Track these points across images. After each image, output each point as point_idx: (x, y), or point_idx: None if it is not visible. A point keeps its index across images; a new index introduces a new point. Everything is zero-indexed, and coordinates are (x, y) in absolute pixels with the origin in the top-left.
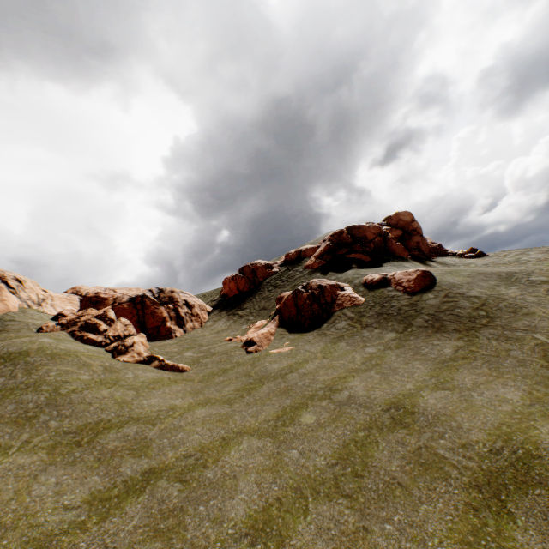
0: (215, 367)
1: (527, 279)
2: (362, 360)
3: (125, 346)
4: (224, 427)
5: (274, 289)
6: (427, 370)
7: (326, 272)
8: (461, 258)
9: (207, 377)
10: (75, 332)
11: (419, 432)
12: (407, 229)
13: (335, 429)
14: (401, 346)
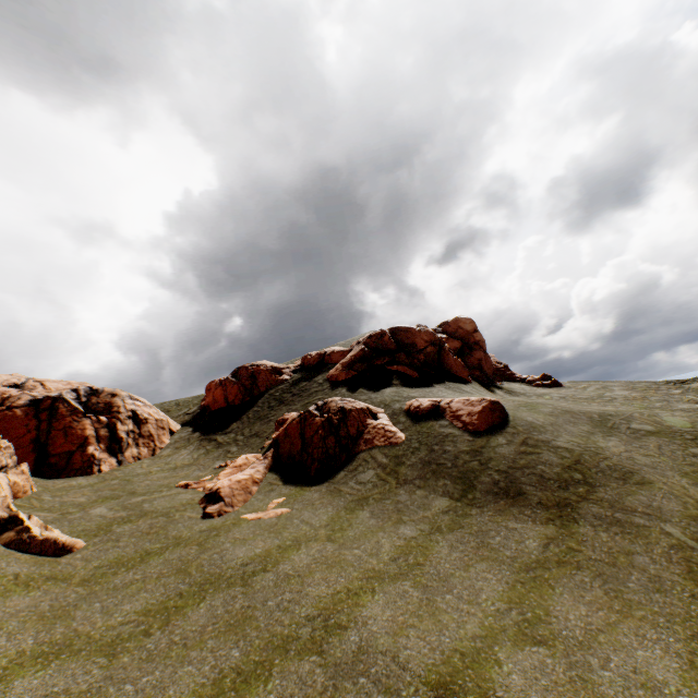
0: (132, 546)
1: (627, 426)
2: (392, 552)
3: None
4: None
5: (279, 405)
6: (502, 585)
7: (355, 388)
8: (532, 386)
9: (102, 572)
10: None
11: None
12: (467, 340)
13: None
14: (458, 526)
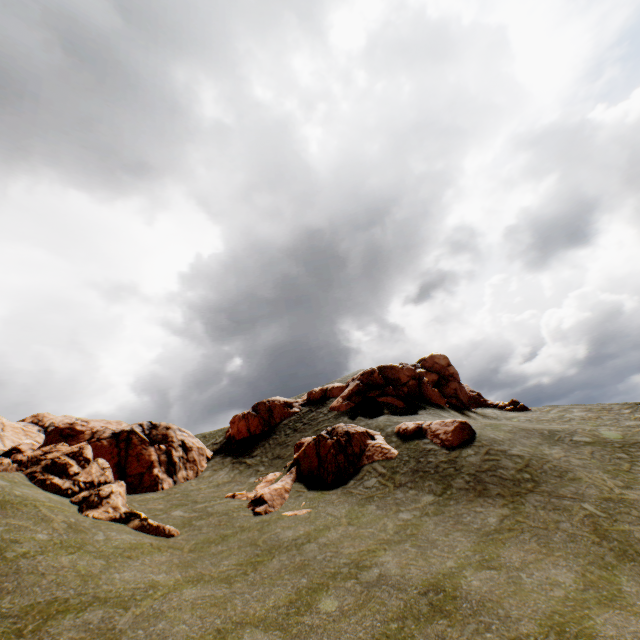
0: (212, 532)
1: (570, 438)
2: (395, 529)
3: (100, 497)
4: (220, 615)
5: (293, 433)
6: (470, 543)
7: (354, 416)
8: (503, 411)
9: (200, 545)
10: (36, 473)
11: (463, 623)
12: (443, 373)
13: (363, 619)
14: (440, 512)
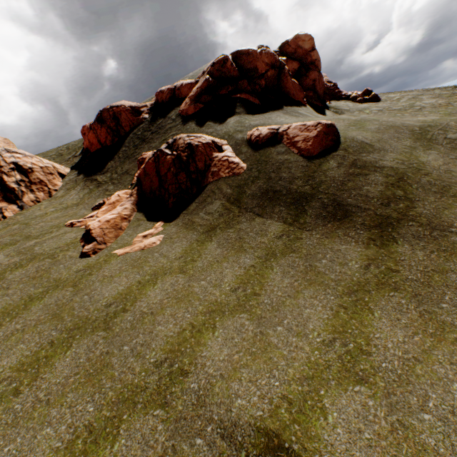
0: (18, 293)
1: (444, 136)
2: (233, 282)
3: None
4: None
5: (141, 144)
6: (327, 312)
7: (203, 121)
8: (355, 102)
9: None
10: None
11: None
12: (304, 61)
13: None
14: (290, 251)
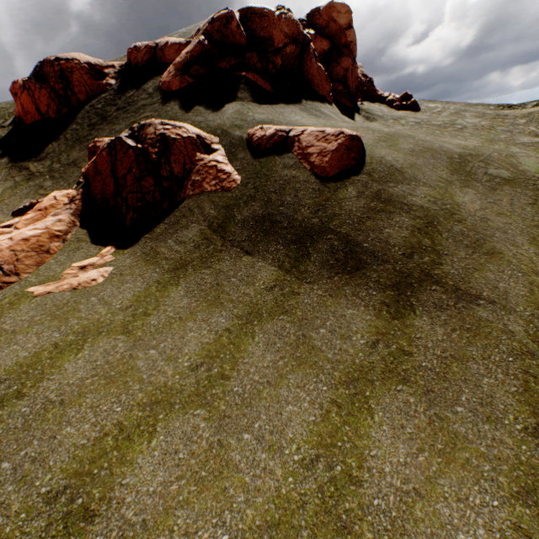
0: None
1: (485, 171)
2: (195, 354)
3: None
4: None
5: (100, 124)
6: (315, 412)
7: (191, 104)
8: (391, 107)
9: None
10: None
11: None
12: (337, 42)
13: None
14: (281, 311)
